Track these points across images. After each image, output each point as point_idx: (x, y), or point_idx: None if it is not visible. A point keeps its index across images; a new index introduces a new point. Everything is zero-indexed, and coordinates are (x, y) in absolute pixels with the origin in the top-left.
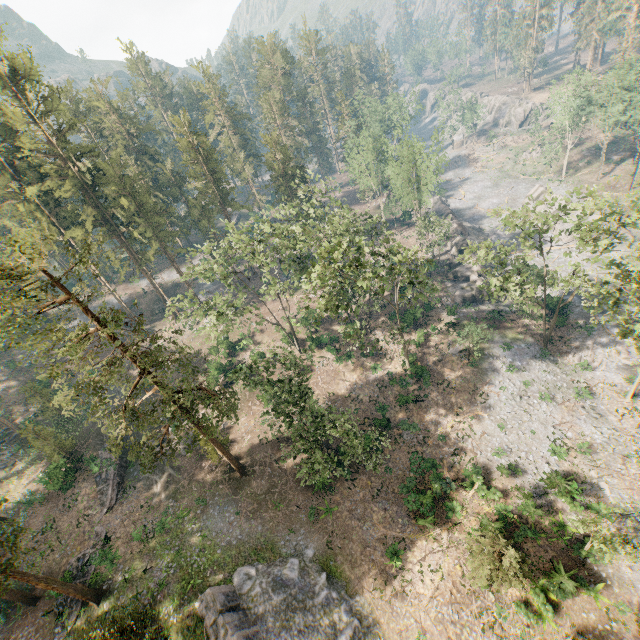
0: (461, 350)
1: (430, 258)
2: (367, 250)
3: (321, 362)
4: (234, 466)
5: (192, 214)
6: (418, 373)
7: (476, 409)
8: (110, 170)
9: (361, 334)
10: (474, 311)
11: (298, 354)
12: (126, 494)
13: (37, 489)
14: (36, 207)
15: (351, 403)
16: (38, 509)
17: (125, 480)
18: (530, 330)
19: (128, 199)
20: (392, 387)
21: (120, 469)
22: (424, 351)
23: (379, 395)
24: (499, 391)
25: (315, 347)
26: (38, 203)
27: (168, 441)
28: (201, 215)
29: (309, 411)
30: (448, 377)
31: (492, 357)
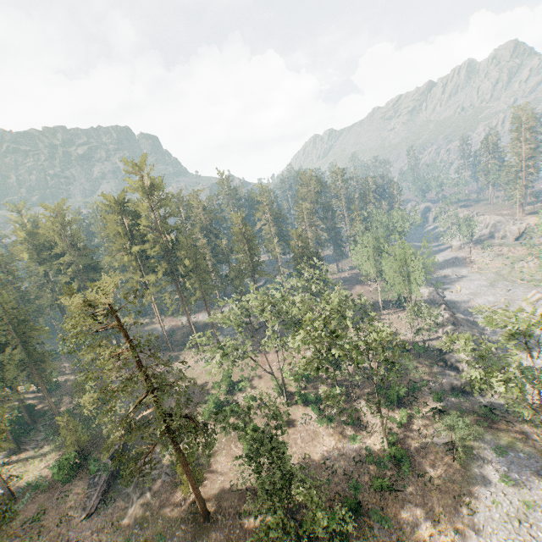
0: (446, 442)
1: (421, 340)
2: (350, 324)
3: (304, 419)
4: (200, 506)
5: (230, 275)
6: (396, 456)
7: (461, 520)
8: (185, 241)
9: (340, 399)
10: (463, 402)
11: (285, 406)
12: (105, 505)
13: (46, 475)
14: (134, 258)
15: (324, 471)
16: (39, 495)
17: (110, 490)
18: (530, 438)
19: (190, 260)
20: (369, 465)
21: (110, 477)
22: (406, 433)
23: (354, 470)
24: (490, 505)
25: (301, 402)
26: (136, 256)
27: (150, 458)
28: (236, 277)
29: (277, 466)
30: (430, 470)
31: (482, 459)
